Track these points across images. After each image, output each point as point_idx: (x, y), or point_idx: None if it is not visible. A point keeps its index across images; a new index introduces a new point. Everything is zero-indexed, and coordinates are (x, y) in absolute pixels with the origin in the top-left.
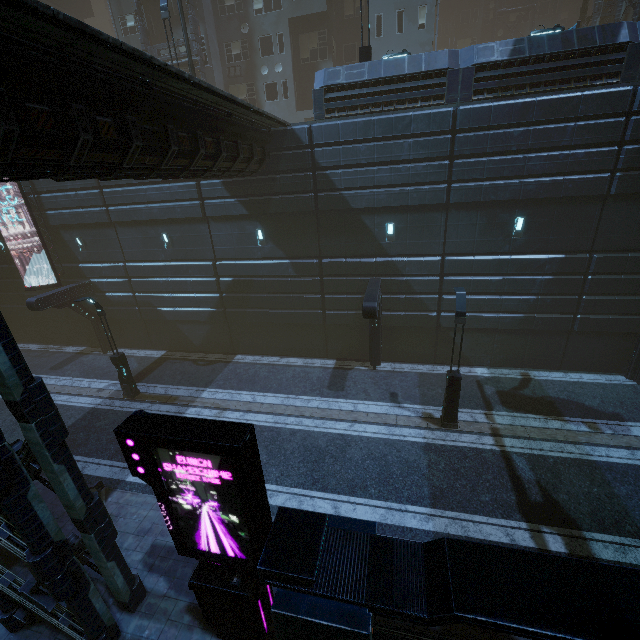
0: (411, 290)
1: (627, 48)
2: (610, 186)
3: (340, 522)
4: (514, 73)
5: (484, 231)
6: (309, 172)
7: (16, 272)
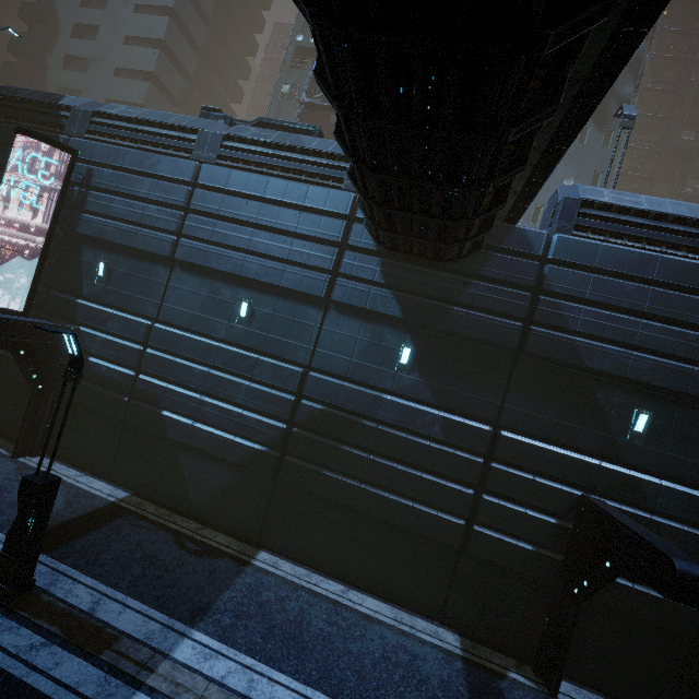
0: None
1: None
2: None
3: None
4: None
5: None
6: (527, 292)
7: None
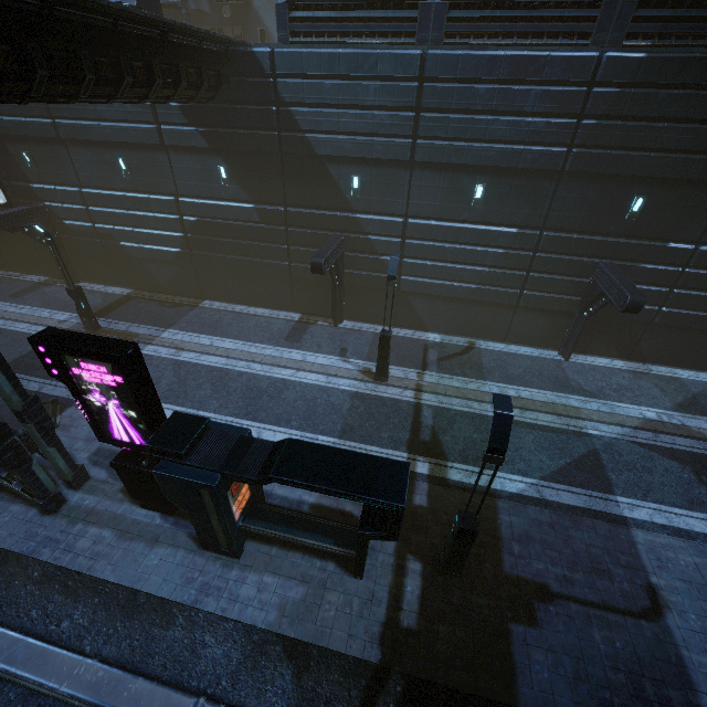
0: (373, 250)
1: (602, 5)
2: (566, 162)
3: (223, 427)
4: (489, 17)
5: (446, 196)
6: (272, 106)
7: None
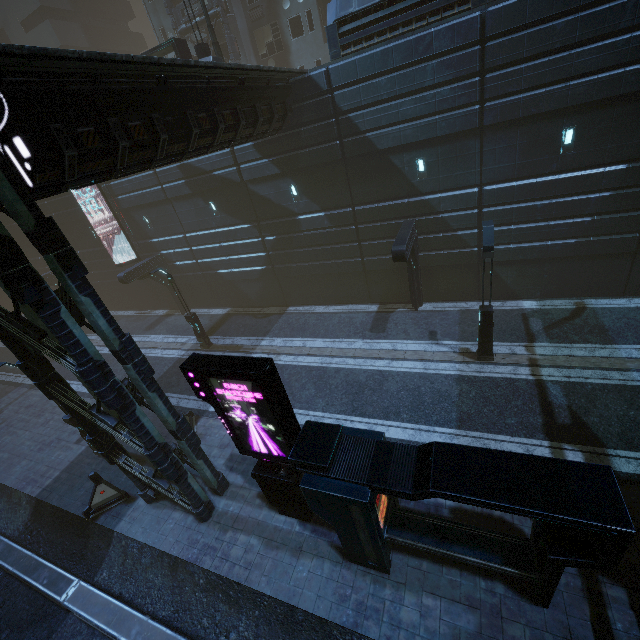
0: (448, 227)
1: None
2: None
3: (355, 432)
4: None
5: (526, 151)
6: (332, 119)
7: (106, 253)
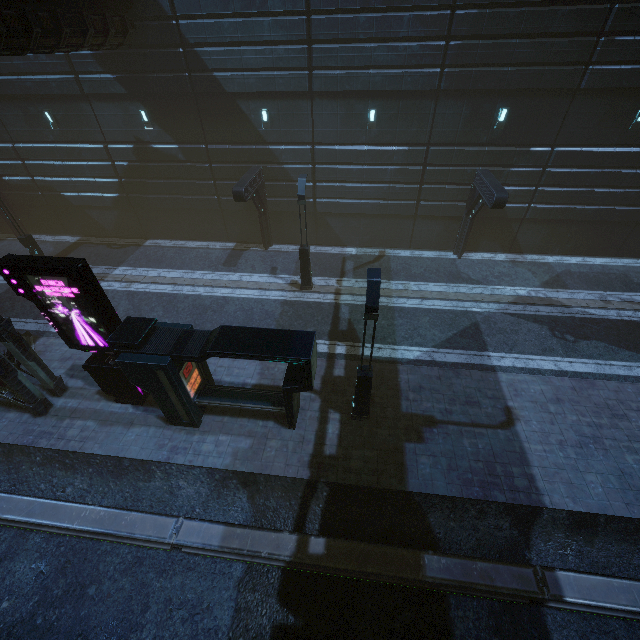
0: (289, 178)
1: None
2: (441, 82)
3: (169, 325)
4: None
5: (345, 121)
6: (179, 48)
7: None
